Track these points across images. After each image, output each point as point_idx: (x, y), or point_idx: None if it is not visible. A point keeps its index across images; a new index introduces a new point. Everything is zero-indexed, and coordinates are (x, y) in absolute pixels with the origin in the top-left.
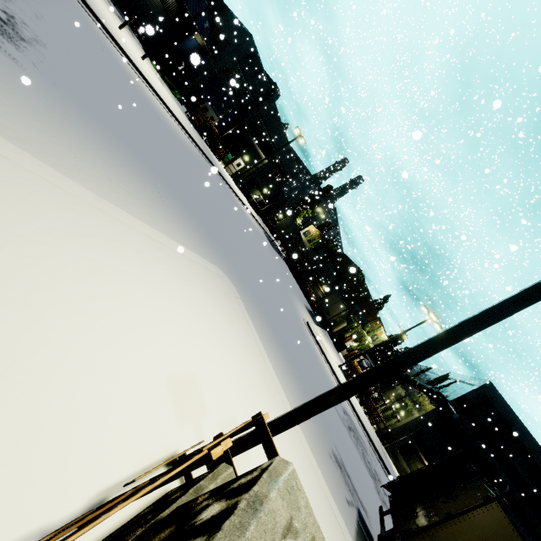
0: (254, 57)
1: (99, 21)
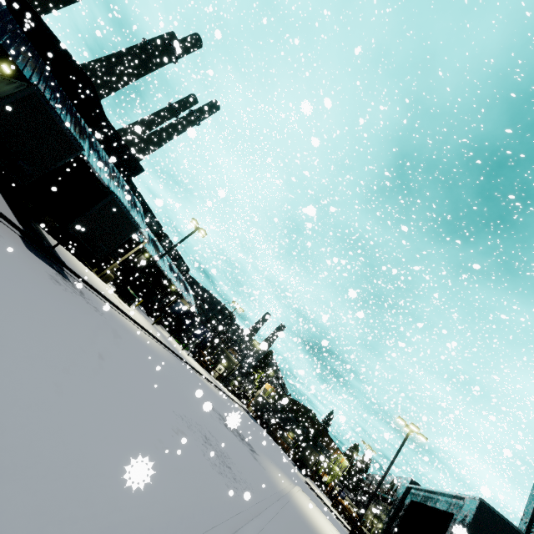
0: (222, 308)
1: (194, 369)
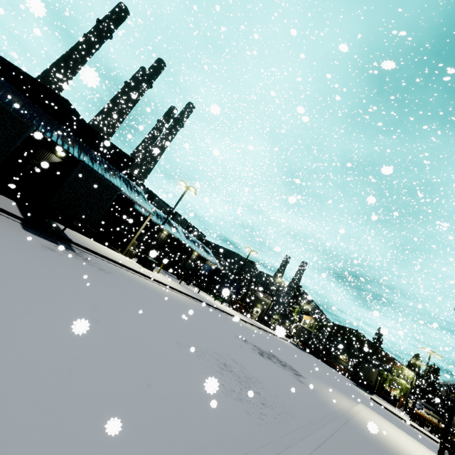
0: (241, 259)
1: (227, 313)
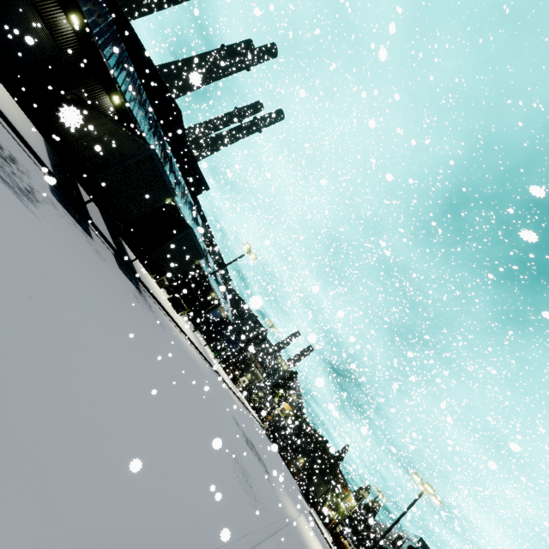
0: (255, 323)
1: (223, 380)
